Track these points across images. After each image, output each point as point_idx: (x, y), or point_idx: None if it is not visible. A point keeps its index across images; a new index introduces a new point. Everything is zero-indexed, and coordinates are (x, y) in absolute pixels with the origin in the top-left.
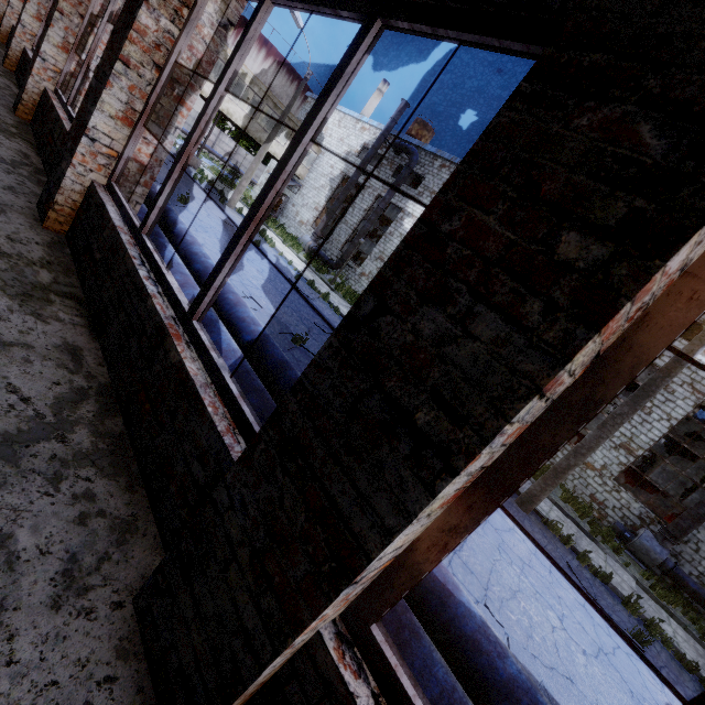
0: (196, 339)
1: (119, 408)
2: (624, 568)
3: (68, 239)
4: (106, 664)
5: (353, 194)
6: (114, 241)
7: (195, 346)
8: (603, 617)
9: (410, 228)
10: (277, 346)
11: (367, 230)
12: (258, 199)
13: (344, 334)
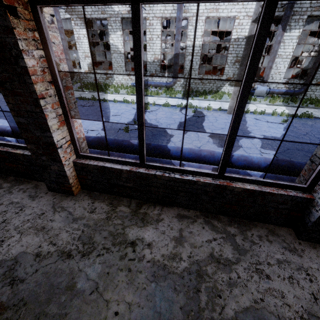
0: (234, 179)
1: (214, 214)
2: (261, 104)
3: (87, 189)
4: (317, 252)
5: None
6: (138, 176)
7: (235, 180)
8: (274, 125)
9: None
10: (166, 145)
11: (66, 46)
12: (235, 120)
13: None
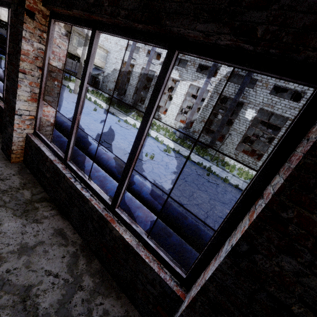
0: (121, 219)
1: (93, 254)
2: None
3: (25, 164)
4: None
5: (130, 70)
6: (54, 169)
7: (122, 222)
8: None
9: (260, 211)
10: (134, 175)
11: (142, 86)
12: (132, 150)
13: (233, 258)
